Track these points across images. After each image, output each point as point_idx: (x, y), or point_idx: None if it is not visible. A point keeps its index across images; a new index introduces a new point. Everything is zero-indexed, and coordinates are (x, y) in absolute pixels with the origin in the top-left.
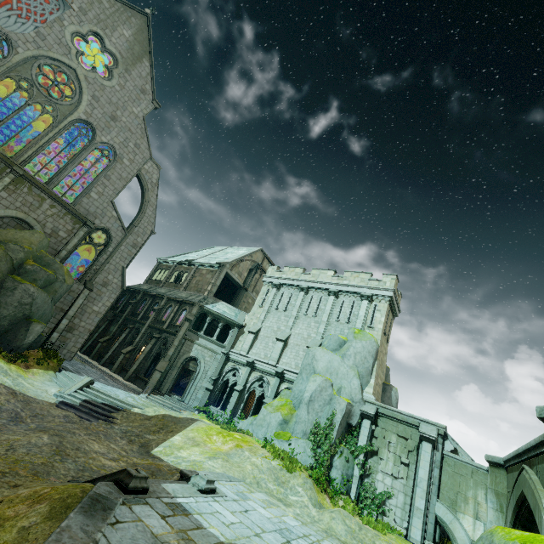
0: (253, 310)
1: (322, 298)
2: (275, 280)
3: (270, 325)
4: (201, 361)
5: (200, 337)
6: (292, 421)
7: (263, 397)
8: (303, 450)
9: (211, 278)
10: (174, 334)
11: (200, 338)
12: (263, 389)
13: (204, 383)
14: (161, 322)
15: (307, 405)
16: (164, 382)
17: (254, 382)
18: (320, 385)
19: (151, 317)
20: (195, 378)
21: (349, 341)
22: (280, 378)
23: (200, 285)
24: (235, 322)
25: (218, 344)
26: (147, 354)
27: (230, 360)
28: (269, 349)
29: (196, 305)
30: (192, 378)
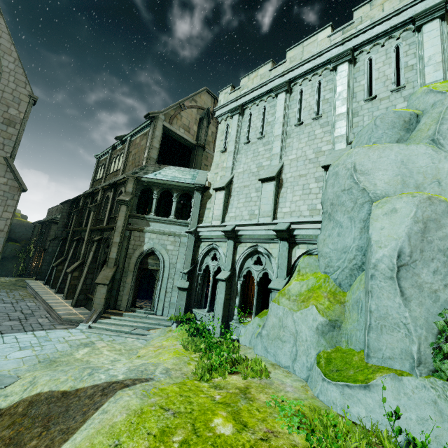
0: (215, 161)
1: (322, 83)
2: (233, 104)
3: (245, 169)
4: (162, 253)
5: (150, 221)
6: (349, 319)
7: (267, 276)
8: (432, 415)
9: (146, 142)
10: (112, 228)
11: (151, 223)
12: (264, 267)
13: (176, 282)
14: (102, 220)
15: (395, 280)
16: (119, 296)
17: (245, 259)
18: (418, 217)
19: (90, 219)
20: (160, 279)
21: (431, 107)
22: (288, 240)
23: (136, 158)
24: (194, 186)
25: (180, 223)
26: (91, 266)
27: (202, 240)
28: (253, 203)
29: (129, 179)
30: (157, 280)
